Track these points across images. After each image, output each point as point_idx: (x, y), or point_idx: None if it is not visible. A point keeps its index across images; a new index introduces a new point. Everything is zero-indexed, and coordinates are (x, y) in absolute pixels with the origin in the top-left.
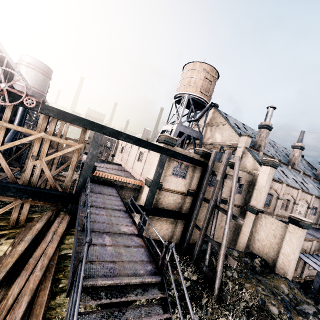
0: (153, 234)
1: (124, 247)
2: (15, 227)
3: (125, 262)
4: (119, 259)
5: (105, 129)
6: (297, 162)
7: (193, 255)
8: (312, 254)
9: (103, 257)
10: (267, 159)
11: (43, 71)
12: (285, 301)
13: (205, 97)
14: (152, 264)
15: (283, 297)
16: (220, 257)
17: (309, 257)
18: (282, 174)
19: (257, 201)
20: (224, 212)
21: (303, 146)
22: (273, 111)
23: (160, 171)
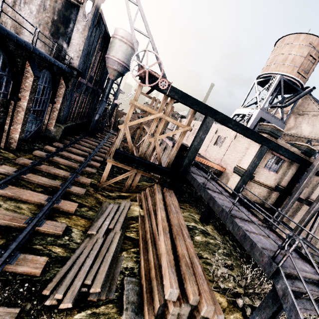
0: None
1: (270, 239)
2: (129, 191)
3: None
4: None
5: (218, 114)
6: None
7: None
8: None
9: (267, 246)
10: None
11: (132, 45)
12: None
13: (301, 79)
14: (306, 262)
15: None
16: None
17: None
18: None
19: None
20: None
21: None
22: None
23: (257, 163)
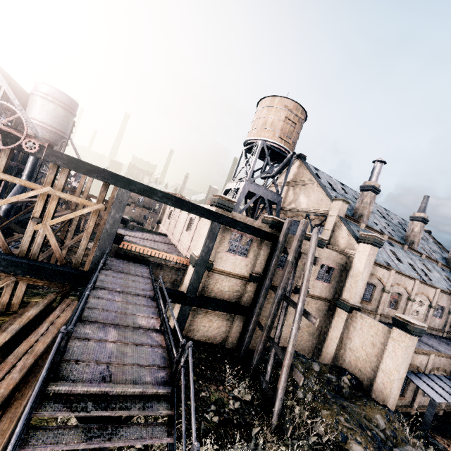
0: (199, 334)
1: (133, 346)
2: (4, 314)
3: (127, 365)
4: (120, 360)
5: (134, 184)
6: (417, 240)
7: (251, 365)
8: (428, 374)
9: (97, 357)
10: (367, 234)
11: (65, 104)
12: (377, 438)
13: (286, 144)
14: (167, 370)
15: (376, 433)
16: (283, 369)
17: (422, 378)
18: (392, 257)
19: (351, 293)
20: (293, 306)
21: (427, 218)
22: (381, 167)
23: (210, 245)
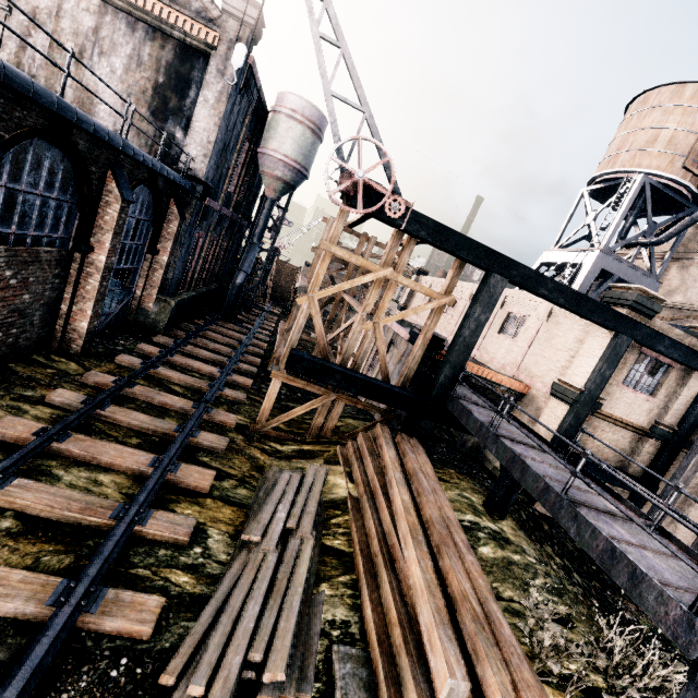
0: None
1: (669, 558)
2: (320, 441)
3: None
4: (695, 588)
5: (515, 268)
6: None
7: None
8: None
9: (667, 577)
10: None
11: (315, 125)
12: None
13: (693, 181)
14: None
15: None
16: None
17: None
18: None
19: None
20: None
21: None
22: None
23: (607, 374)
